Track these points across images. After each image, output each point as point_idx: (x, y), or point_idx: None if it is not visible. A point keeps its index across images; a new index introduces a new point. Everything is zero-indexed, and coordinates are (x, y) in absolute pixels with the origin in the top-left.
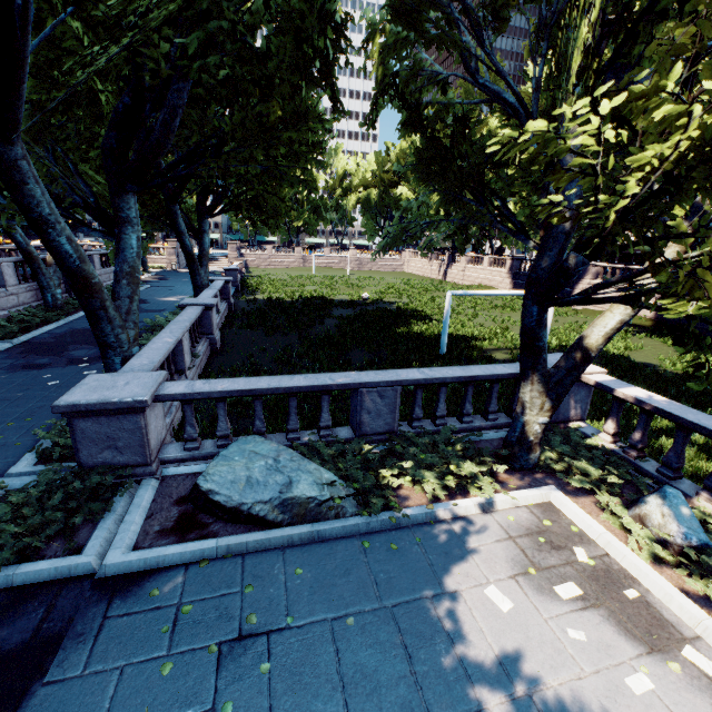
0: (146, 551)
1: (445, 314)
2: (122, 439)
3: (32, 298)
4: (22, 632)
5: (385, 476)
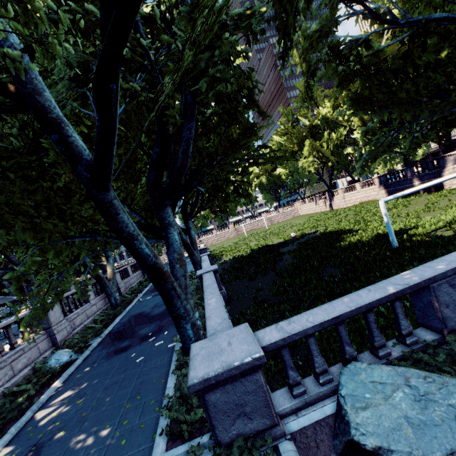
0: None
1: (384, 217)
2: (248, 403)
3: (103, 304)
4: None
5: None
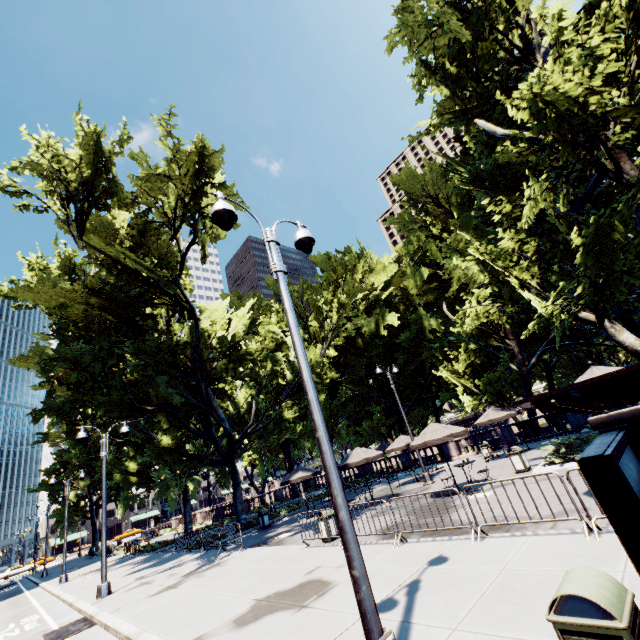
0: None
1: None
2: None
3: None
4: None
5: None
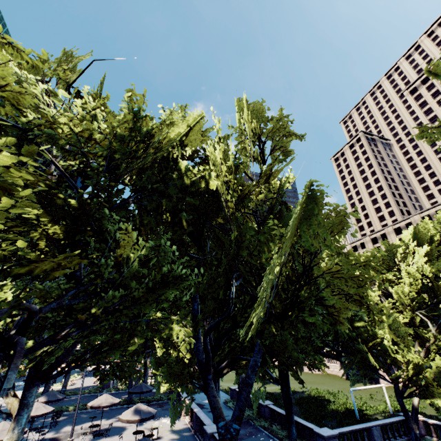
0: None
1: (352, 399)
2: None
3: None
4: None
5: None
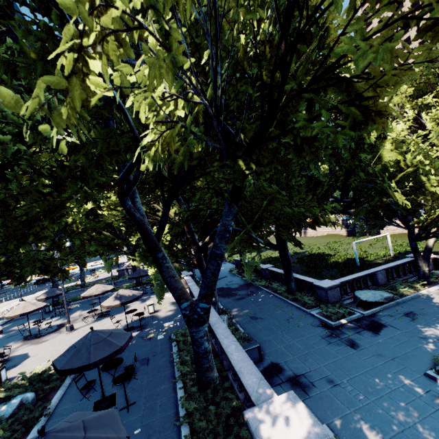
0: (368, 311)
1: (354, 250)
2: (335, 295)
3: None
4: (367, 322)
5: (399, 290)
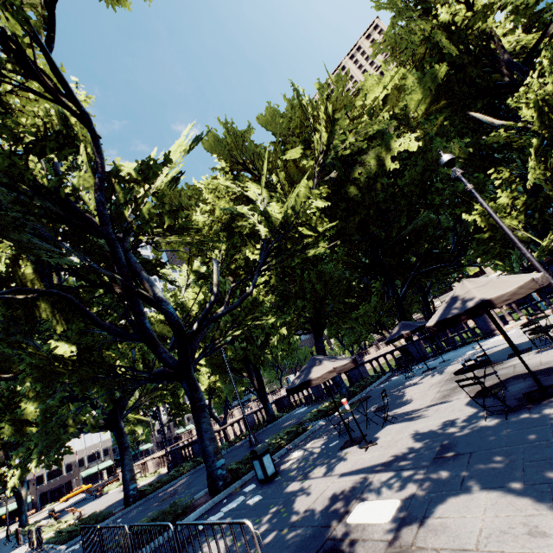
0: None
1: (534, 295)
2: None
3: None
4: None
5: None
